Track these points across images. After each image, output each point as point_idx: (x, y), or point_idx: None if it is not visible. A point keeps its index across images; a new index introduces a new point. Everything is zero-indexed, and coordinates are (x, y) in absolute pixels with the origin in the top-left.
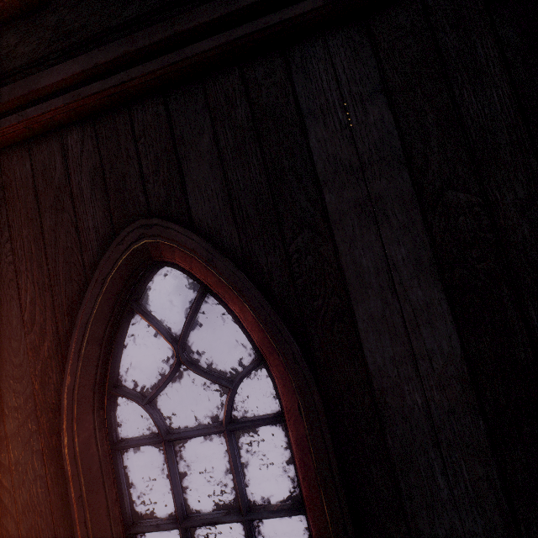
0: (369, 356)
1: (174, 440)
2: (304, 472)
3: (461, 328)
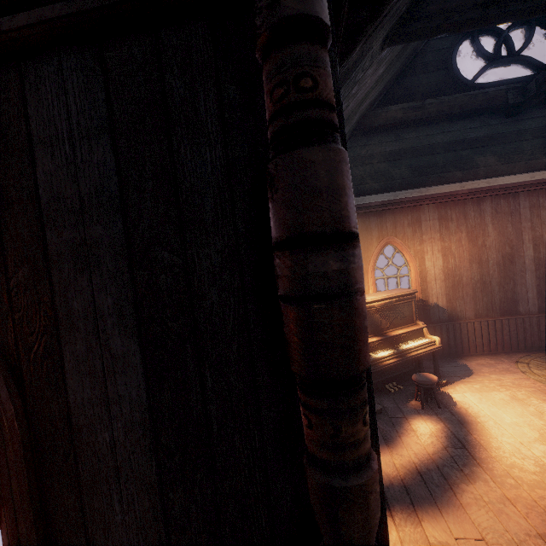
0: (71, 394)
1: None
2: None
3: (149, 380)
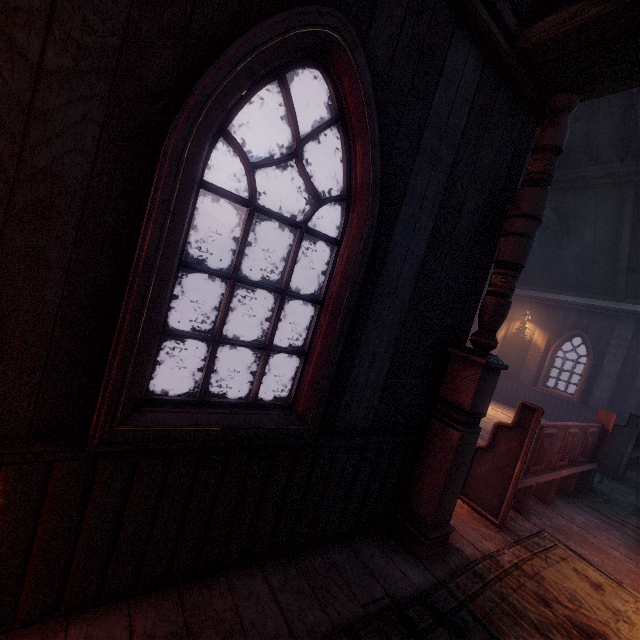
0: (394, 236)
1: (261, 212)
2: (343, 276)
3: (428, 248)
